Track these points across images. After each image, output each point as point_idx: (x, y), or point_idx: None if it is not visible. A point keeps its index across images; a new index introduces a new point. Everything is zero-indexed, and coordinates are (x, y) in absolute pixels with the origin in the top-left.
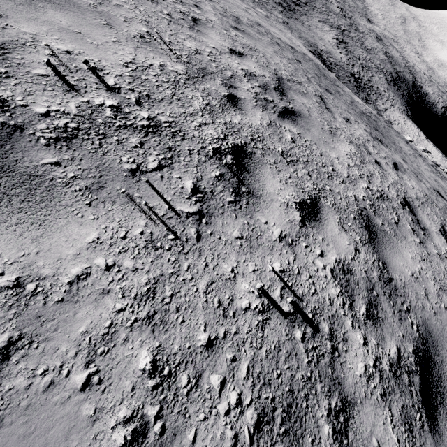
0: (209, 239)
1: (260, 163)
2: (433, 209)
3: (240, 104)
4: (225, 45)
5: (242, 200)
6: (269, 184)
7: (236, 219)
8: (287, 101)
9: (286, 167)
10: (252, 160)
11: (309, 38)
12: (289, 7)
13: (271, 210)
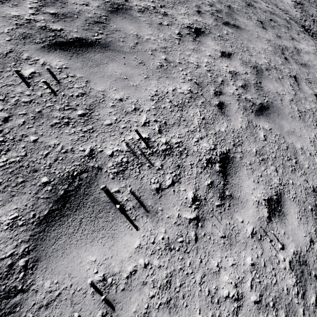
0: None
1: None
2: (299, 28)
3: None
4: None
5: None
6: None
7: None
8: None
9: None
10: None
11: (272, 1)
12: None
13: None
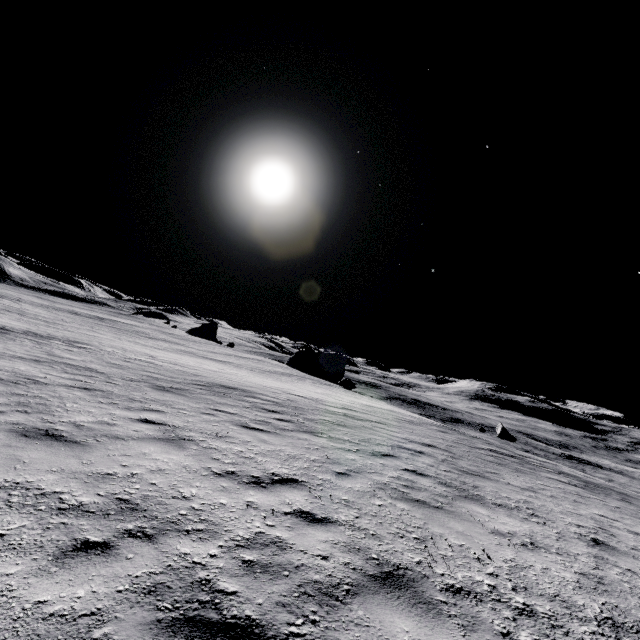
0: None
1: None
2: None
3: None
4: None
5: None
6: None
7: None
8: None
9: None
10: None
11: None
12: None
13: None
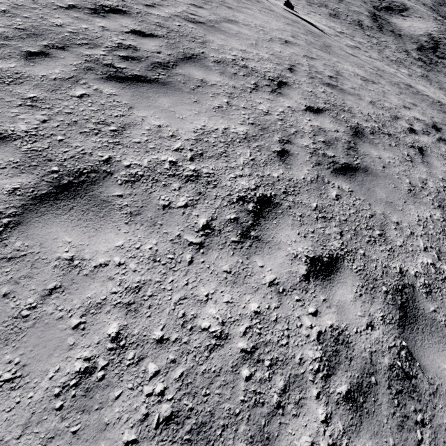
0: (416, 168)
1: (430, 155)
2: None
3: (416, 132)
4: (400, 103)
5: (424, 163)
6: (435, 163)
7: (423, 167)
8: (440, 134)
9: (443, 160)
10: (426, 153)
11: None
12: (430, 60)
13: (437, 170)
